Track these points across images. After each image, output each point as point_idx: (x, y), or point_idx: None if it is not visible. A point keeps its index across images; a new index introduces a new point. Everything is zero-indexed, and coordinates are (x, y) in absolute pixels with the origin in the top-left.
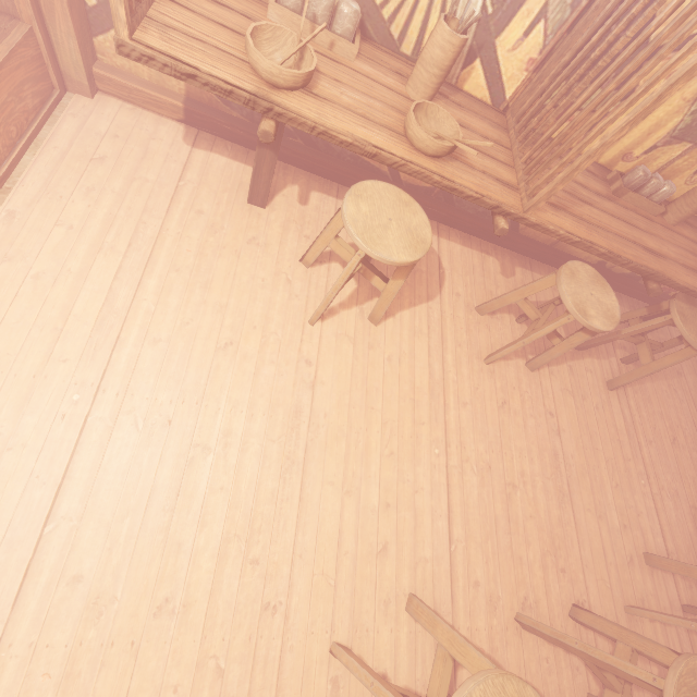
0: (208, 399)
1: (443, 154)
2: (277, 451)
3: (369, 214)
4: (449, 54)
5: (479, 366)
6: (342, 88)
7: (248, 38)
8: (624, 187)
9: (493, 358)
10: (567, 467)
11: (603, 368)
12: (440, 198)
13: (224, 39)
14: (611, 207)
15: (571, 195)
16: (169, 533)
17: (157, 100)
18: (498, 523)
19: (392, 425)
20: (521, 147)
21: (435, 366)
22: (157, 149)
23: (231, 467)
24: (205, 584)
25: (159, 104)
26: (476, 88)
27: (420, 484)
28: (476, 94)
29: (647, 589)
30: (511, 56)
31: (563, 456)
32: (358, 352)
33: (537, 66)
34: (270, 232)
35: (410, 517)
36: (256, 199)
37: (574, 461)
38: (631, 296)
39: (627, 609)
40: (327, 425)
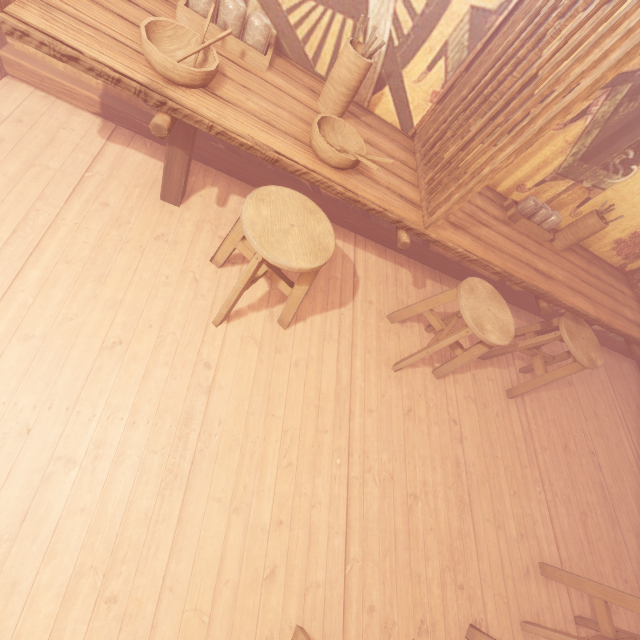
0: (82, 404)
1: (346, 166)
2: (158, 463)
3: (270, 218)
4: (355, 75)
5: (387, 373)
6: (249, 94)
7: (142, 30)
8: (518, 214)
9: (401, 366)
10: (469, 476)
11: (504, 377)
12: (357, 211)
13: (122, 30)
14: (507, 231)
15: (470, 217)
16: (2, 569)
17: (71, 91)
18: (397, 538)
19: (293, 433)
20: (425, 169)
21: (343, 372)
22: (66, 138)
23: (99, 484)
24: (41, 633)
25: (74, 95)
26: (386, 113)
27: (318, 497)
28: (386, 118)
29: (542, 602)
30: (416, 87)
31: (465, 464)
32: (264, 355)
33: (440, 99)
34: (182, 230)
35: (304, 536)
36: (169, 197)
37: (475, 469)
38: (528, 311)
39: (523, 625)
40: (220, 433)
